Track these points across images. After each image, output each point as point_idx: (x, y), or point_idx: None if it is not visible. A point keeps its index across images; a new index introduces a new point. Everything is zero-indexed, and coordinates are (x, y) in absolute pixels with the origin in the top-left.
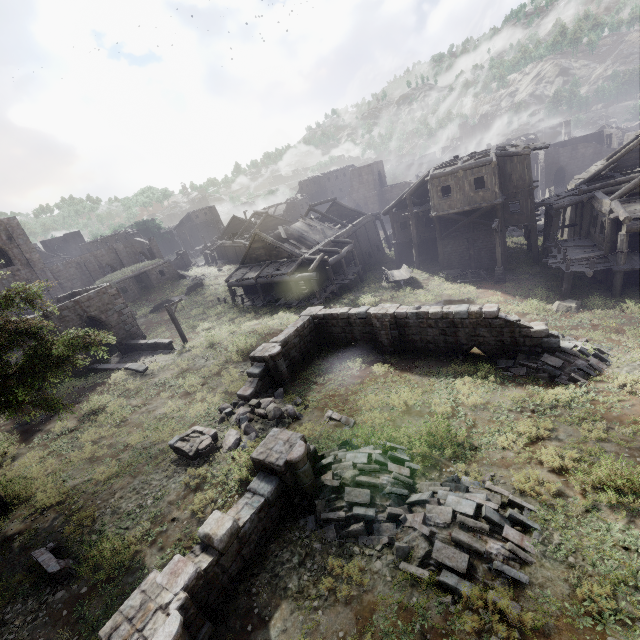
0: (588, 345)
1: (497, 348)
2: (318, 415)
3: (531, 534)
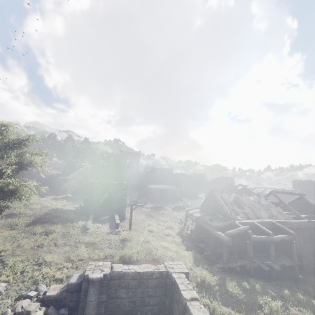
0: None
1: None
2: None
3: None
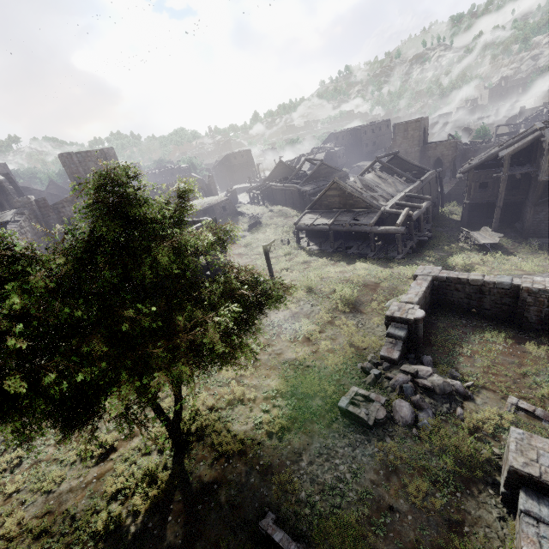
0: None
1: None
2: (492, 397)
3: None
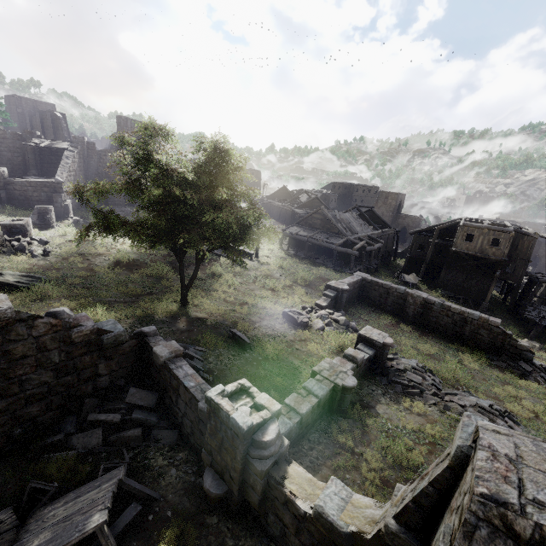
0: None
1: (488, 346)
2: None
3: (518, 427)
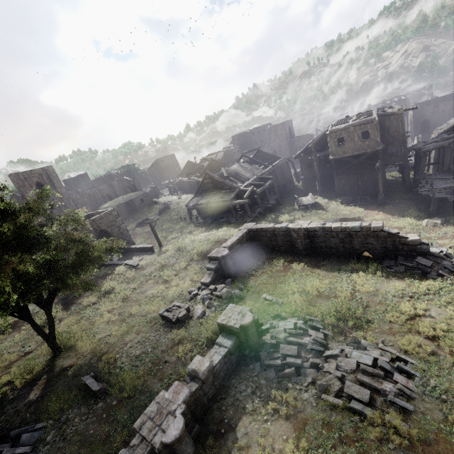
0: (451, 250)
1: (382, 252)
2: (256, 297)
3: (414, 379)
